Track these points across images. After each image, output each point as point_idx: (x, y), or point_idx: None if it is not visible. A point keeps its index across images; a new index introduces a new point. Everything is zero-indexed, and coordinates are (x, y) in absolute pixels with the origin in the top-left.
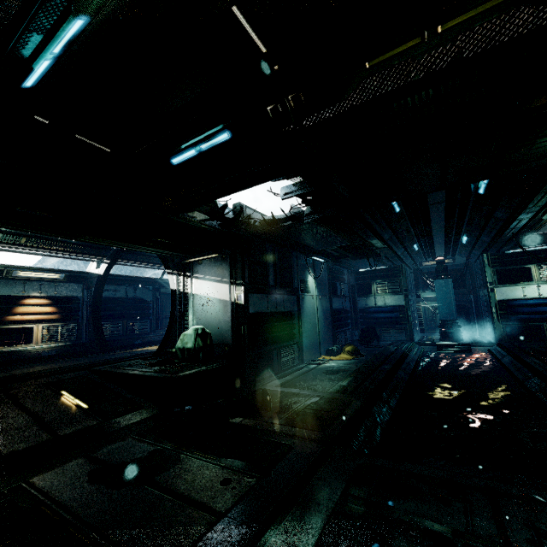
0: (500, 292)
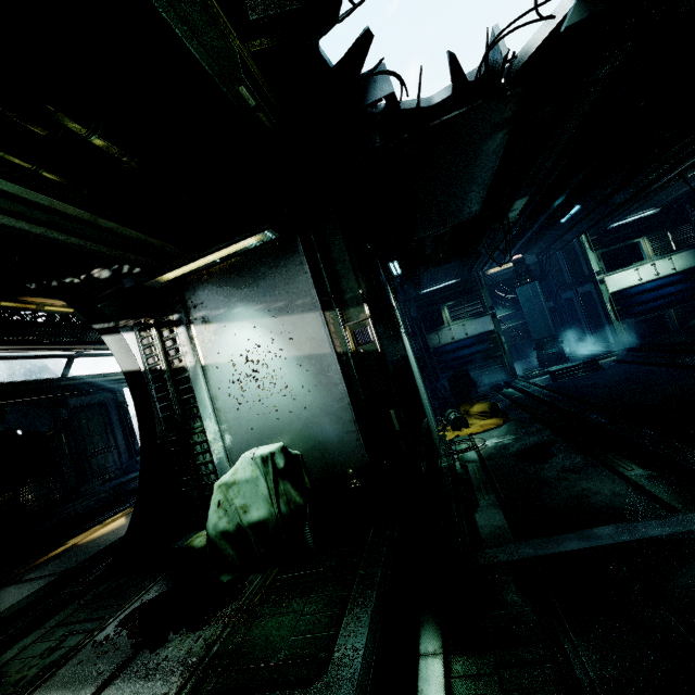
0: (612, 282)
